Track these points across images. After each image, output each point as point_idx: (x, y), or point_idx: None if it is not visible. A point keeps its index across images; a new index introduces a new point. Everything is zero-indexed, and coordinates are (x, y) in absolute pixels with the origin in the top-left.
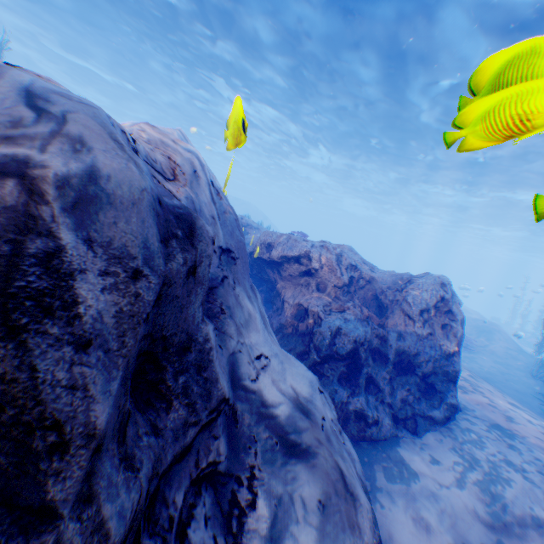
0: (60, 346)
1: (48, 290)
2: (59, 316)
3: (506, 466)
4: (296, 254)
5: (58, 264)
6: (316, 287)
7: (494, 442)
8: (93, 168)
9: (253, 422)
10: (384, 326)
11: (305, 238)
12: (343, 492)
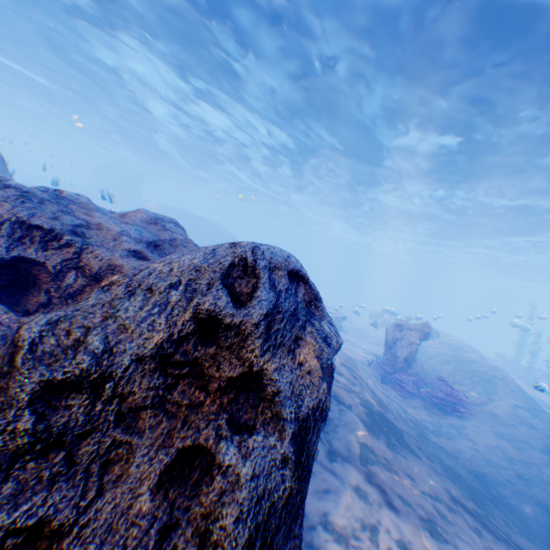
0: None
1: None
2: None
3: None
4: None
5: None
6: None
7: None
8: None
9: None
10: None
11: None
12: None
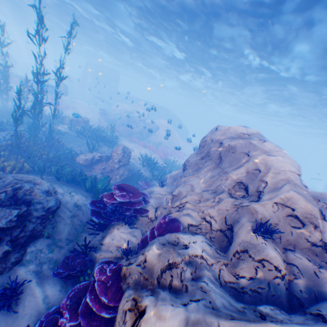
0: None
1: None
2: None
3: None
4: None
5: None
6: None
7: None
8: None
9: None
10: None
11: None
12: None
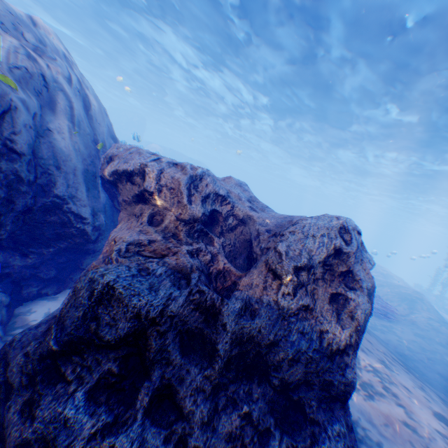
0: None
1: None
2: None
3: None
4: (129, 169)
5: None
6: (149, 219)
7: None
8: None
9: None
10: (235, 289)
11: None
12: None
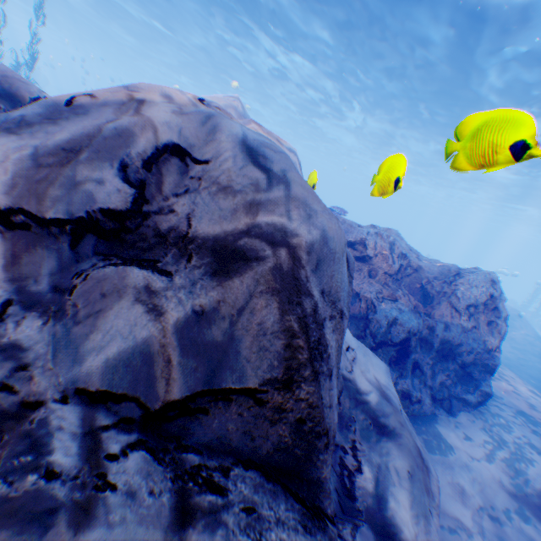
0: (326, 379)
1: (319, 340)
2: (325, 358)
3: (529, 448)
4: (351, 240)
5: (318, 318)
6: (368, 274)
7: (519, 427)
8: (324, 233)
9: (351, 405)
10: (430, 317)
11: (344, 214)
12: (420, 464)
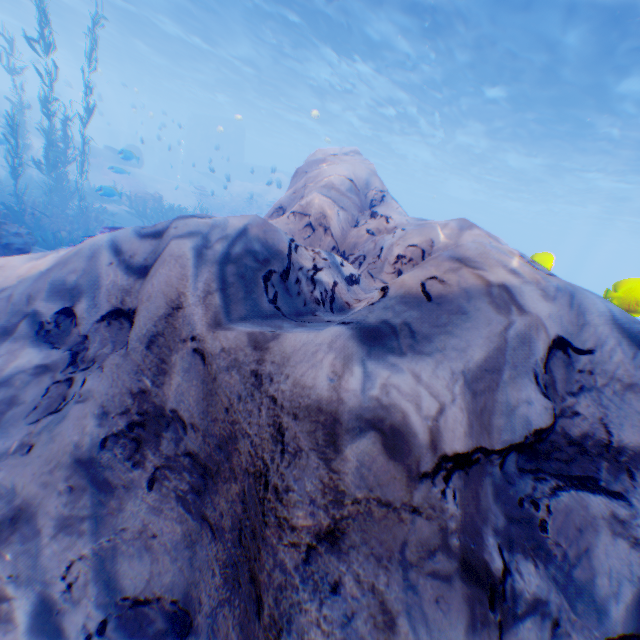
0: None
1: None
2: None
3: None
4: None
5: None
6: None
7: None
8: None
9: None
10: None
11: None
12: None
